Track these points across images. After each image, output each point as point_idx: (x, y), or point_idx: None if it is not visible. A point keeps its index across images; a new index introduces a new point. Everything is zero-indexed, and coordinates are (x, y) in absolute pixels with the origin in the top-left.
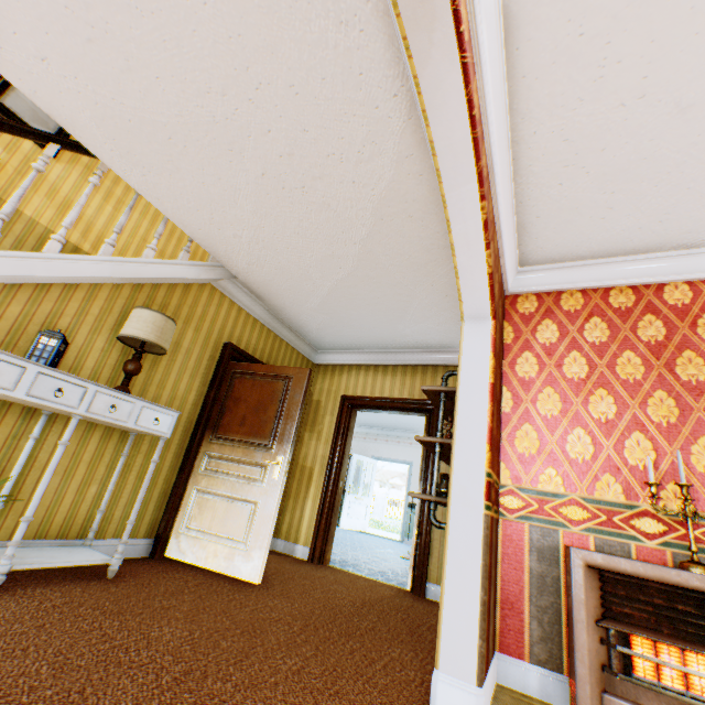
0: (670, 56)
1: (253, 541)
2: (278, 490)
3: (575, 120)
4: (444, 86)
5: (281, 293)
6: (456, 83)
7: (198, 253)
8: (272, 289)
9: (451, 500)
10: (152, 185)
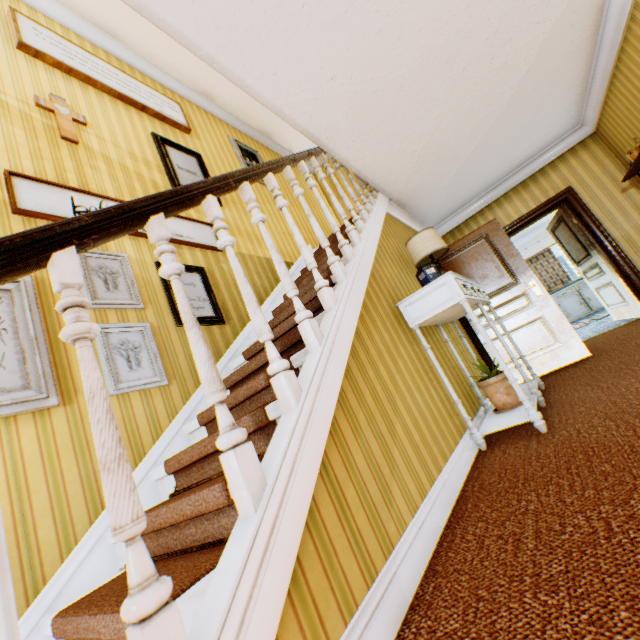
0: None
1: (562, 337)
2: (549, 300)
3: None
4: None
5: (424, 189)
6: None
7: (303, 225)
8: (418, 190)
9: None
10: (364, 148)
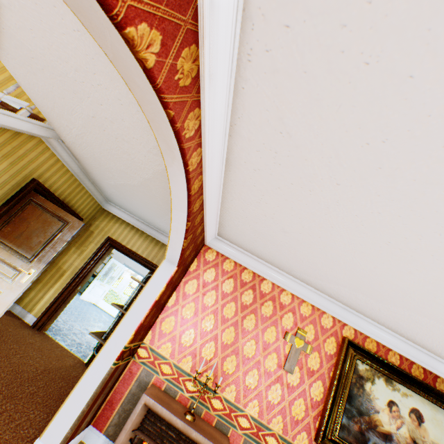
0: (283, 214)
1: None
2: (20, 290)
3: (248, 207)
4: (178, 177)
5: (92, 166)
6: (183, 180)
7: None
8: (87, 161)
9: (100, 353)
10: (12, 65)
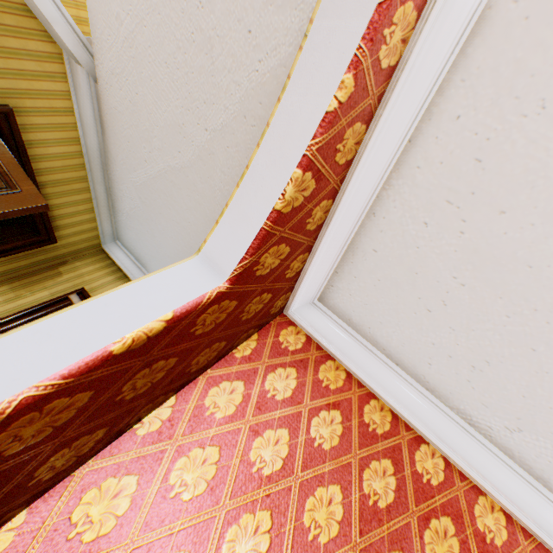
0: None
1: None
2: None
3: (512, 136)
4: None
5: (121, 139)
6: None
7: None
8: (117, 126)
9: None
10: None
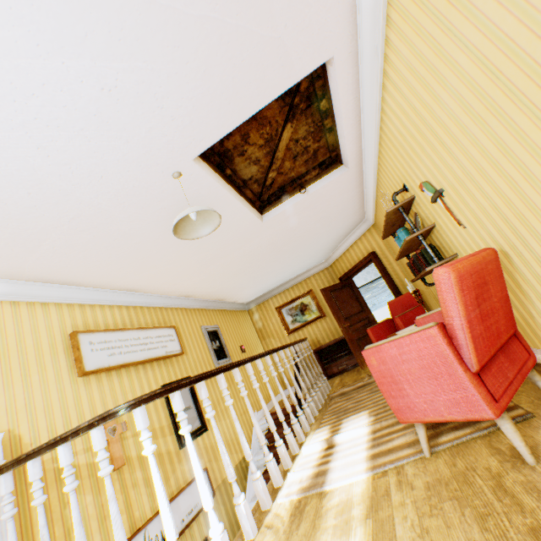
0: None
1: None
2: None
3: None
4: None
5: None
6: None
7: (249, 386)
8: None
9: None
10: None
